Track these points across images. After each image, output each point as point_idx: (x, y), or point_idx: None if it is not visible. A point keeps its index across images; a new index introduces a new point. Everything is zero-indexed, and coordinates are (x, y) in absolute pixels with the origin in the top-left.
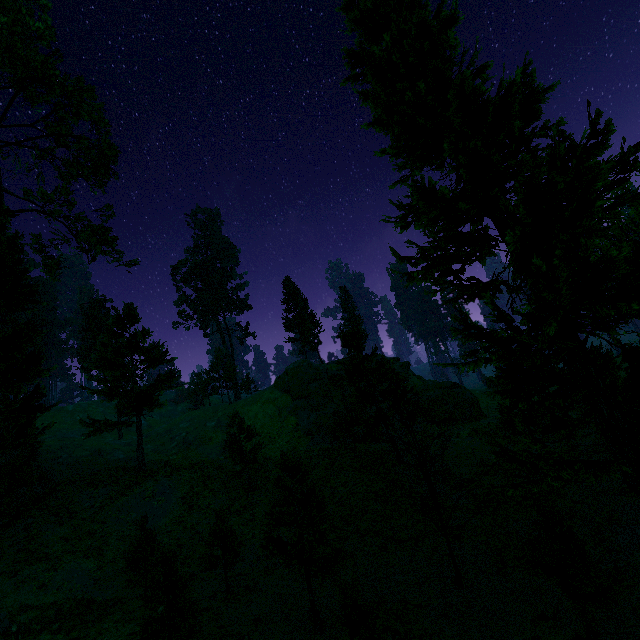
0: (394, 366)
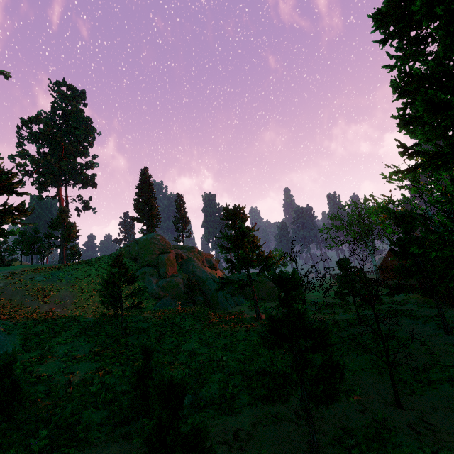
0: (211, 259)
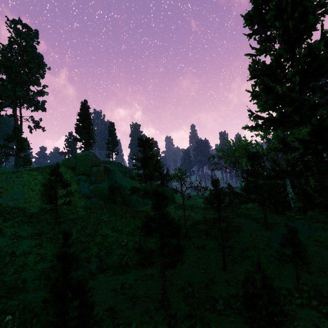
0: (132, 172)
